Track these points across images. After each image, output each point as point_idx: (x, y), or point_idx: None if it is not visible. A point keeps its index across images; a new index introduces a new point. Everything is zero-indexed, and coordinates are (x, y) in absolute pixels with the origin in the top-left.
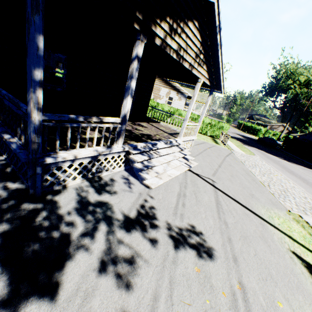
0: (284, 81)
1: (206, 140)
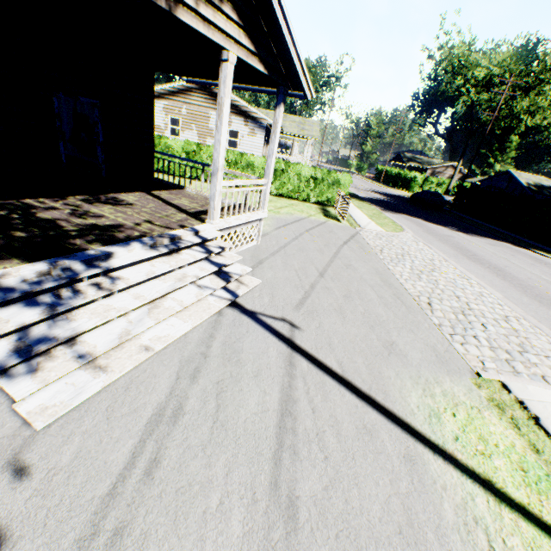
0: (450, 80)
1: (306, 213)
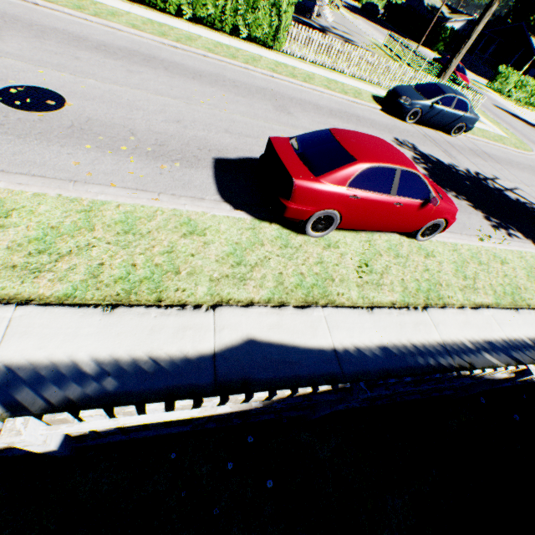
0: None
1: None
